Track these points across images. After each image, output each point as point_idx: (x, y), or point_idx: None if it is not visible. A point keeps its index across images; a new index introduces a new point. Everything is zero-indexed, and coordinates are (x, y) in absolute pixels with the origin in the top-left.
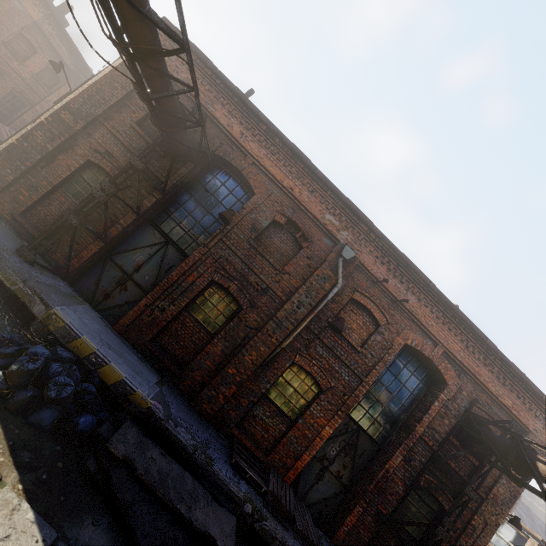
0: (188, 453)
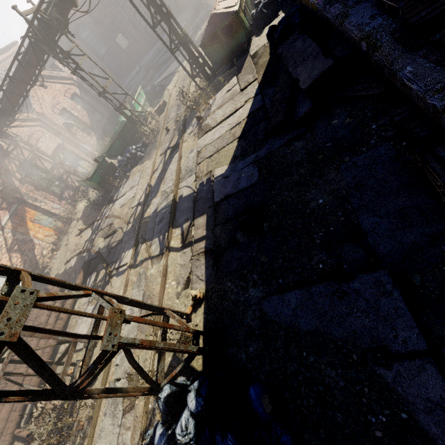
0: (333, 25)
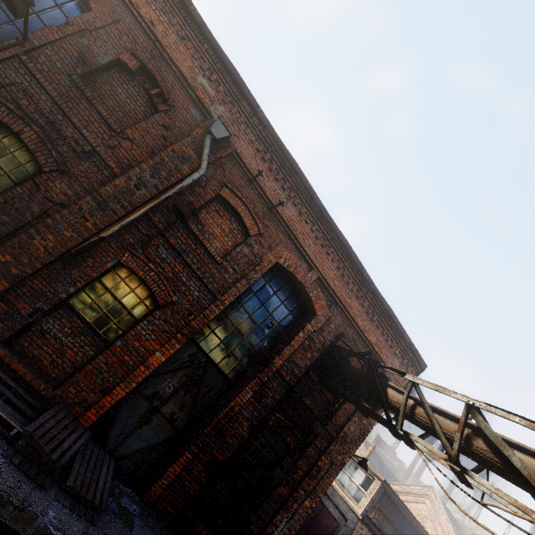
0: None
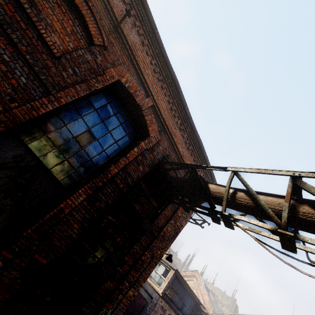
0: None
